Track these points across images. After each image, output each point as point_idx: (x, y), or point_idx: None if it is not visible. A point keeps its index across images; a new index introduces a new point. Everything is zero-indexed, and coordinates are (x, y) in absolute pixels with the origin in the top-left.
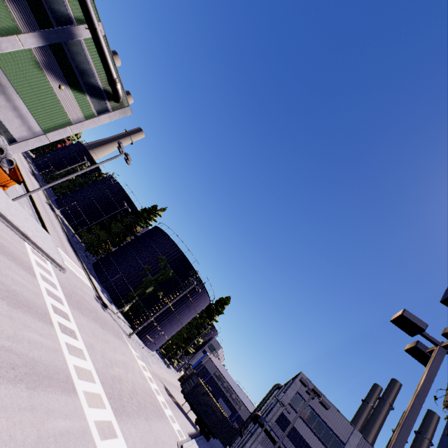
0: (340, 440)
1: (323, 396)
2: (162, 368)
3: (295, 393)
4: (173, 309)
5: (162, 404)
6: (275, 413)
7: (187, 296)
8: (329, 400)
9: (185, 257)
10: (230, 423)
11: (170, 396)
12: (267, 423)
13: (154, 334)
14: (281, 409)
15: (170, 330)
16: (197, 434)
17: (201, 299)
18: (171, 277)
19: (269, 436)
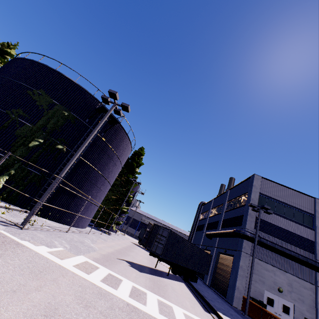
0: (309, 214)
1: (281, 186)
2: (106, 240)
3: (258, 194)
4: (91, 166)
5: (168, 318)
6: (259, 220)
7: (105, 143)
8: (287, 187)
9: (79, 86)
10: (206, 252)
11: (142, 271)
12: (257, 234)
13: (77, 207)
14: (254, 214)
15: (98, 194)
16: (188, 287)
17: (122, 145)
18: (69, 119)
19: (262, 244)
